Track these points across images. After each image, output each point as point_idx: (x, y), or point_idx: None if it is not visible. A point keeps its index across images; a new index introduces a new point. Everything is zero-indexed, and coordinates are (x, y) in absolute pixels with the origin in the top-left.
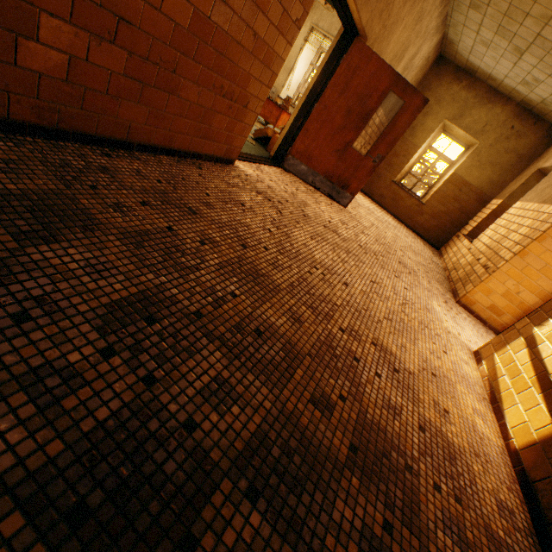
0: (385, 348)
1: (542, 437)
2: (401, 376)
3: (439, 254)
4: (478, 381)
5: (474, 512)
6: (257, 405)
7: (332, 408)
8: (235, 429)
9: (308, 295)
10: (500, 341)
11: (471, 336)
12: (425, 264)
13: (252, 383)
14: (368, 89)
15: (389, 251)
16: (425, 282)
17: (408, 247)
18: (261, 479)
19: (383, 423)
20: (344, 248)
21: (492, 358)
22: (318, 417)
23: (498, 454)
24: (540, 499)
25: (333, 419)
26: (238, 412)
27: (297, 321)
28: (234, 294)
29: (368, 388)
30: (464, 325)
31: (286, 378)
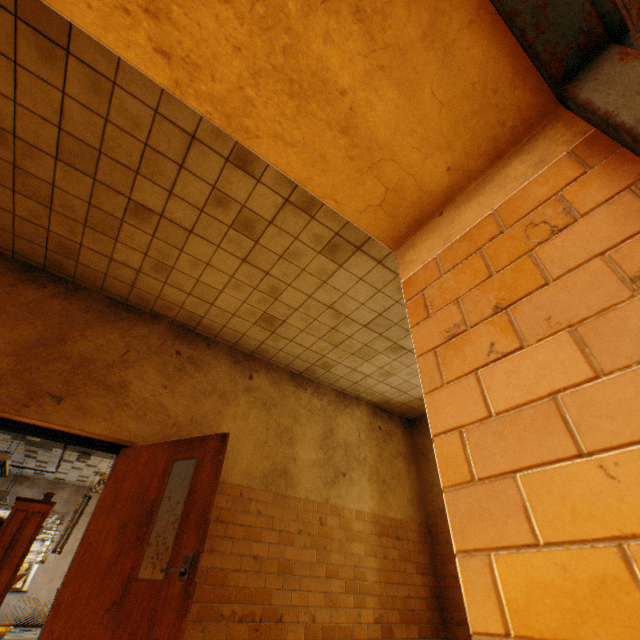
0: None
1: None
2: None
3: None
4: None
5: None
6: None
7: None
8: None
9: None
10: None
11: None
12: None
13: None
14: (145, 480)
15: None
16: None
17: None
18: None
19: None
20: None
21: None
22: None
23: None
24: None
25: None
26: None
27: None
28: None
29: None
30: None
31: None
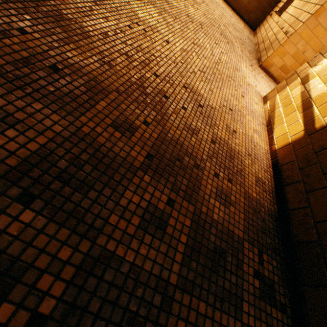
0: (195, 91)
1: (294, 140)
2: (204, 110)
3: (254, 34)
4: (261, 114)
5: (240, 186)
6: (44, 129)
7: (135, 131)
8: (8, 149)
9: (124, 45)
10: (283, 85)
11: (264, 88)
12: (242, 39)
13: (40, 111)
14: None
15: (214, 25)
16: (239, 51)
17: (231, 25)
18: (42, 186)
19: (181, 140)
20: (172, 15)
21: (275, 98)
22: (118, 137)
23: (263, 154)
24: (283, 174)
25: (134, 138)
26: (15, 135)
27: (108, 64)
28: (24, 32)
29: (173, 117)
30: (261, 81)
31: (86, 108)
